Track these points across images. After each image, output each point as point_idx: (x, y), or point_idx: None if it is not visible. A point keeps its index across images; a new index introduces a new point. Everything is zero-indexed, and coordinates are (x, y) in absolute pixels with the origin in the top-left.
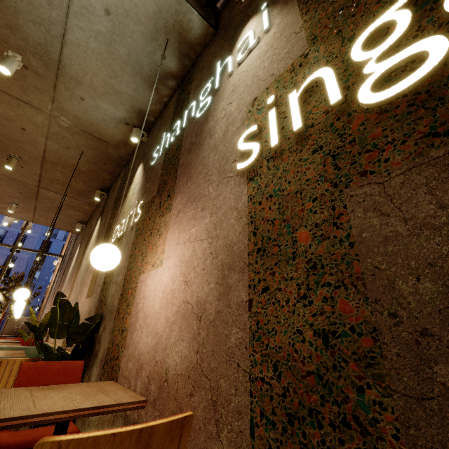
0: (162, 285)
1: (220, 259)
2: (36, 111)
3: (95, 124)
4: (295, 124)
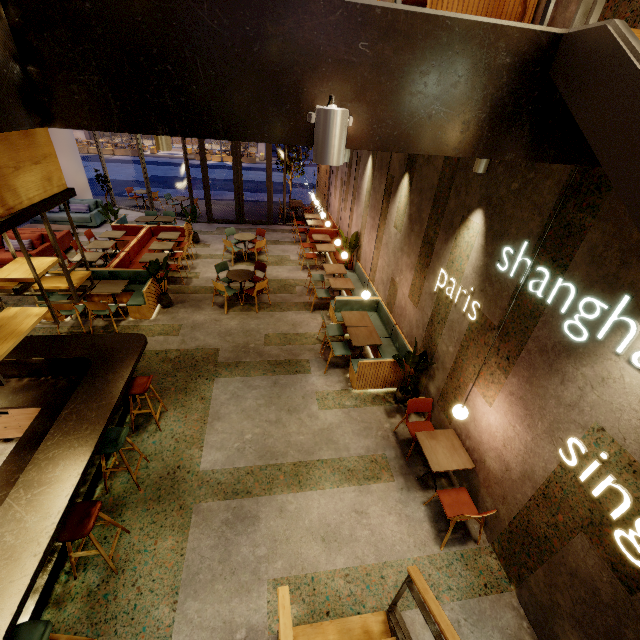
0: (488, 420)
1: (526, 468)
2: None
3: None
4: (594, 491)
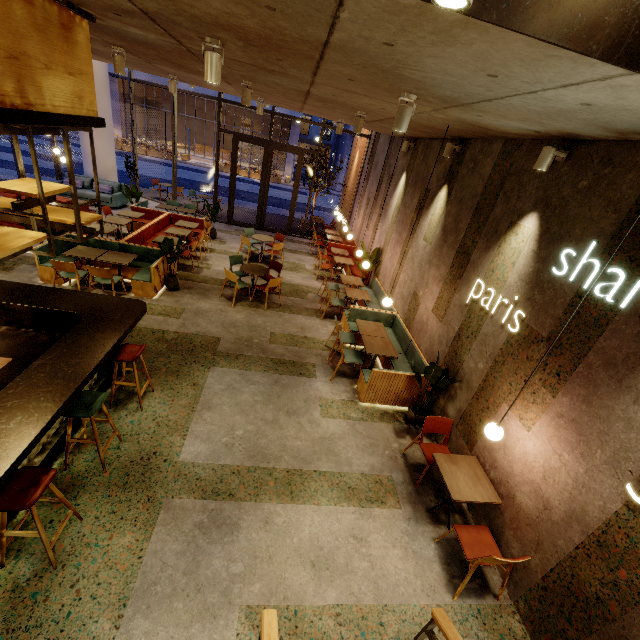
0: (524, 447)
1: (574, 507)
2: None
3: (483, 123)
4: None
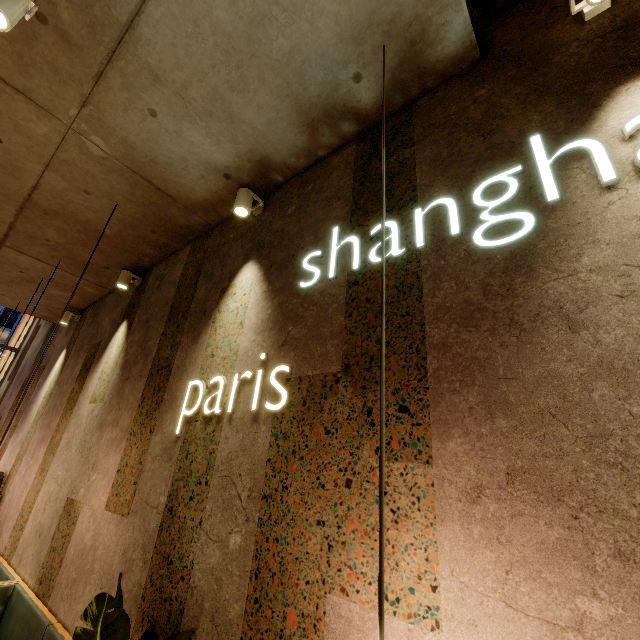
0: None
1: None
2: (39, 112)
3: (161, 163)
4: None
